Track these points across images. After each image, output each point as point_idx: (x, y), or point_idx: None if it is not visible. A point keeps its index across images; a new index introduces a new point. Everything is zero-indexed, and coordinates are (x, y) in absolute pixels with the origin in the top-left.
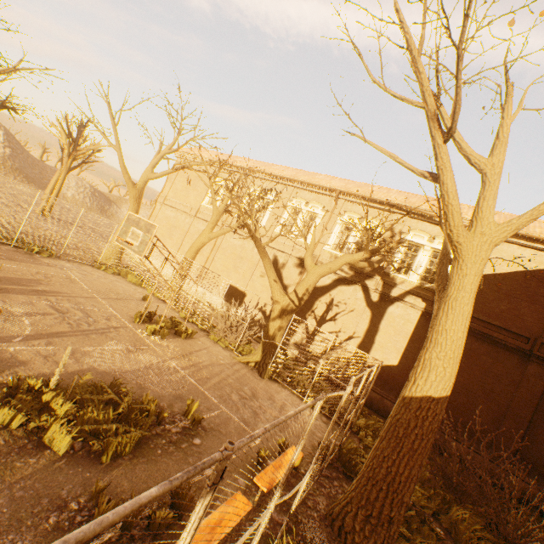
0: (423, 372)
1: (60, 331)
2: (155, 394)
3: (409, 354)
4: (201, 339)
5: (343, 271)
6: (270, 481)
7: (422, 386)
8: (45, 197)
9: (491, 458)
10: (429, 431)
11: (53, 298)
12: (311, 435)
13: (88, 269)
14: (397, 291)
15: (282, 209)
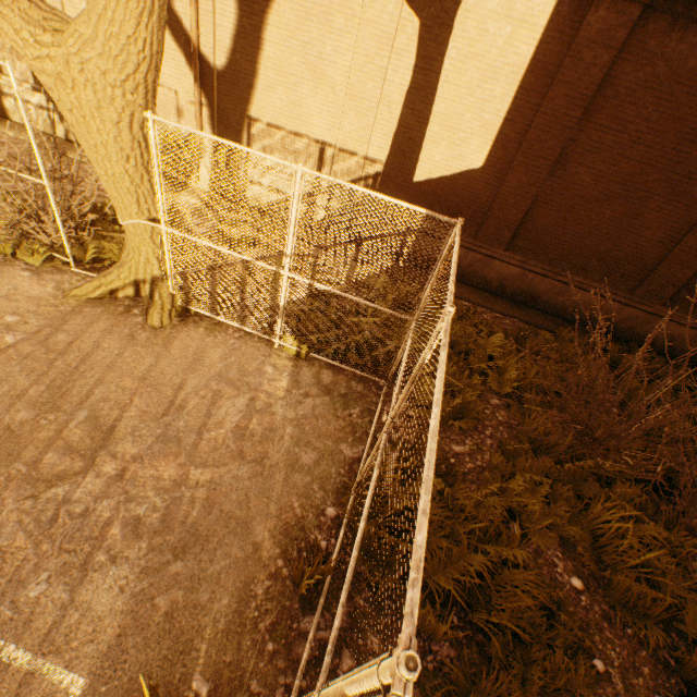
0: None
1: None
2: None
3: (513, 131)
4: None
5: None
6: None
7: None
8: None
9: (635, 303)
10: None
11: None
12: (286, 480)
13: None
14: None
15: None
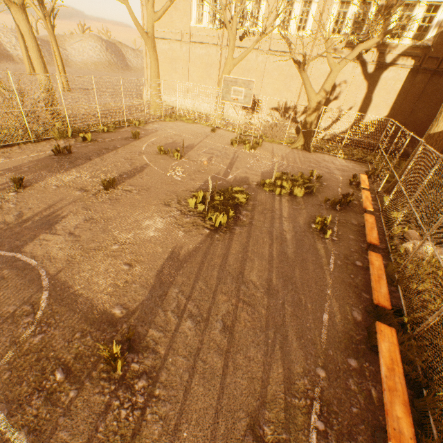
0: (442, 119)
1: (229, 163)
2: (292, 174)
3: (396, 106)
4: (264, 144)
5: (342, 54)
6: (366, 186)
7: (441, 126)
8: (28, 70)
9: None
10: (441, 145)
11: (196, 149)
12: (355, 170)
13: (164, 124)
14: (390, 57)
15: (275, 5)
